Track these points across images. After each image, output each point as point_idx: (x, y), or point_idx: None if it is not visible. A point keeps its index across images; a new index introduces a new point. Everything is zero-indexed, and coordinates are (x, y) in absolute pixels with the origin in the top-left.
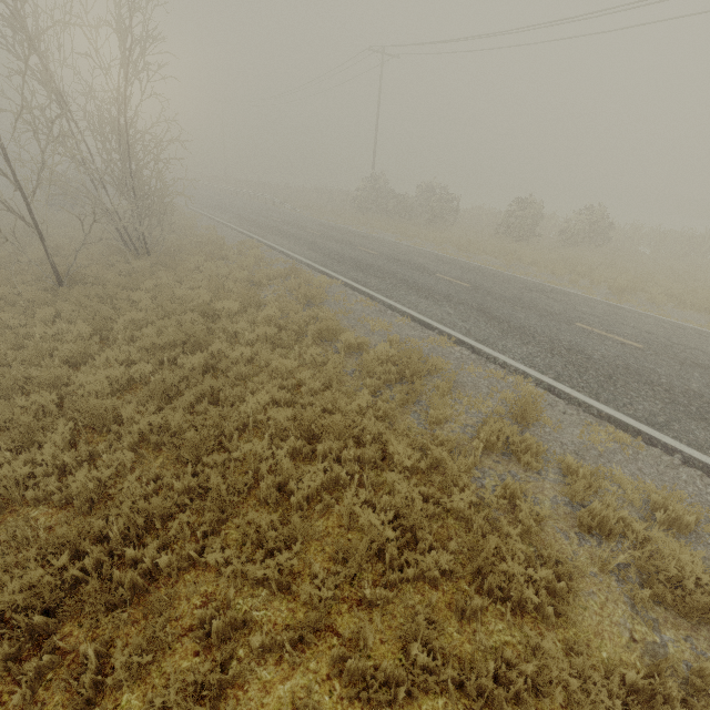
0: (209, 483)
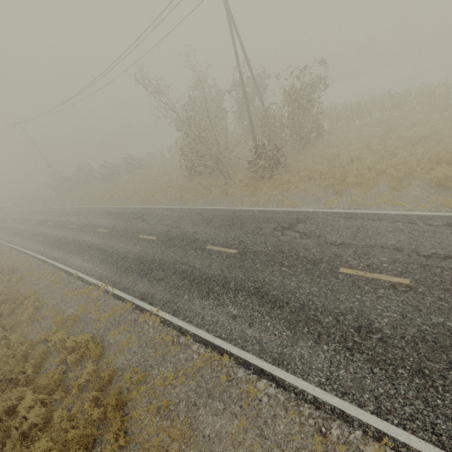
0: None
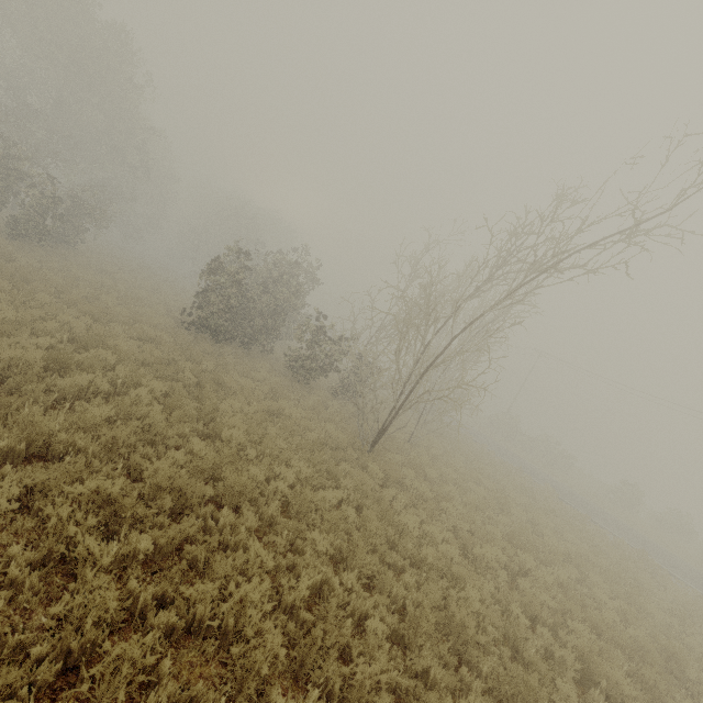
0: (623, 560)
